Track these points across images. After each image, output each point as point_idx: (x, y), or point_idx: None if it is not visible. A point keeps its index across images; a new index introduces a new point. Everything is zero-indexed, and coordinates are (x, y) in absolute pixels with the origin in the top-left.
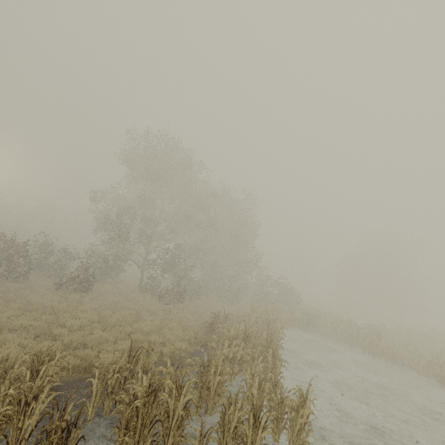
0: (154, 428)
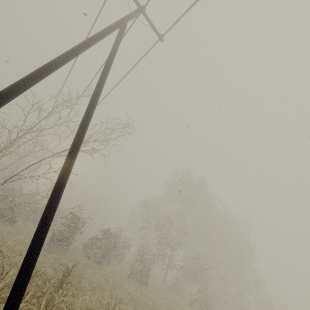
0: None
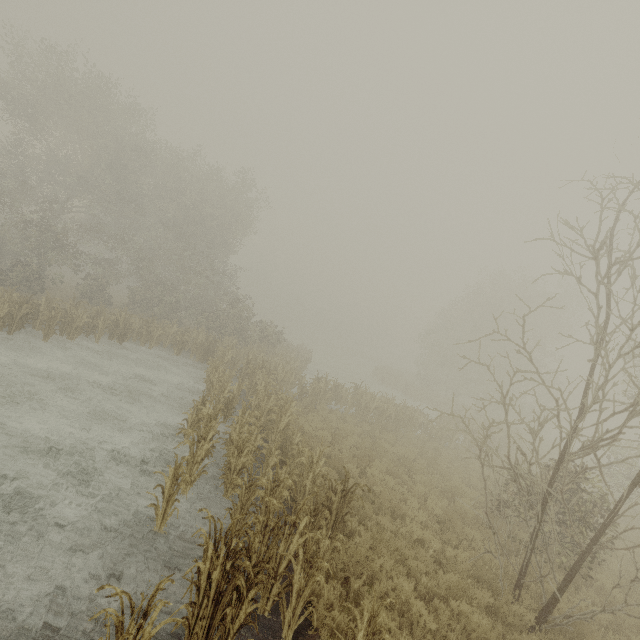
0: None
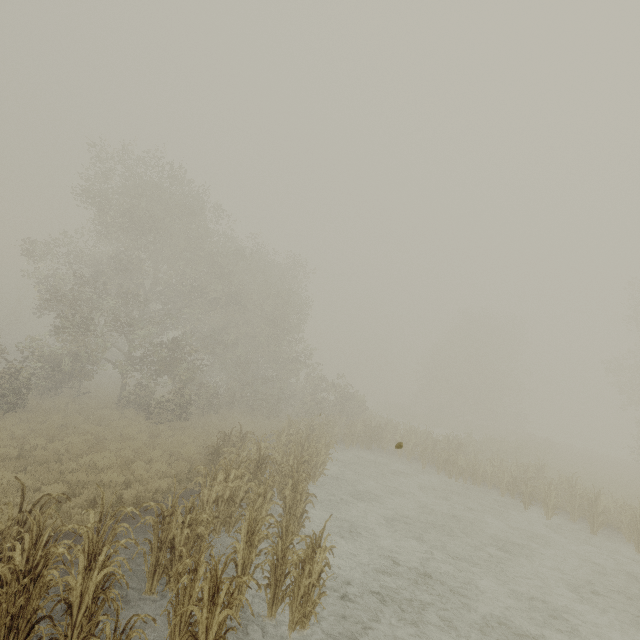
0: (33, 631)
